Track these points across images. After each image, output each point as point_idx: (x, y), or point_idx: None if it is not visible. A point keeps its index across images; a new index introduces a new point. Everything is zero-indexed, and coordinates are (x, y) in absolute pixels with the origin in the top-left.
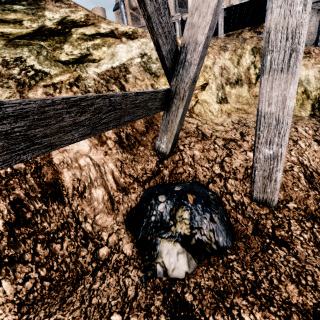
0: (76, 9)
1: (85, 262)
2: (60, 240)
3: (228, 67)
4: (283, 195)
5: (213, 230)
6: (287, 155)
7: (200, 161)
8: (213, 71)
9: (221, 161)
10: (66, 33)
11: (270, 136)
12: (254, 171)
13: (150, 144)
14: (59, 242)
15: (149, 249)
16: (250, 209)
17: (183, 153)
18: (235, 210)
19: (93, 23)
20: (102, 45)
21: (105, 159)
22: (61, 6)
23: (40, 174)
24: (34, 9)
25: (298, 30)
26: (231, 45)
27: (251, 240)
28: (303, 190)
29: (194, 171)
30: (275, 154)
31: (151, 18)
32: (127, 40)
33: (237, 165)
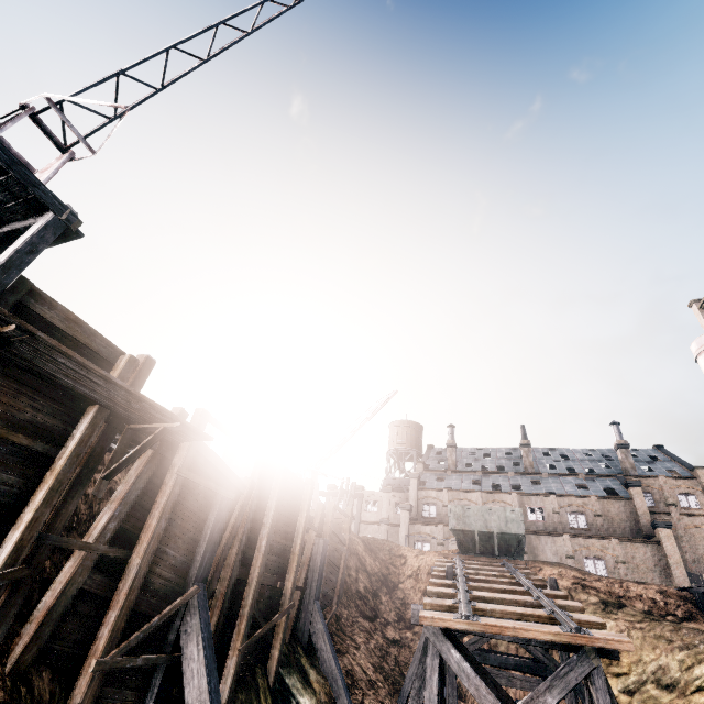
0: None
1: None
2: None
3: (670, 668)
4: None
5: None
6: None
7: None
8: (646, 667)
9: None
10: None
11: None
12: None
13: None
14: None
15: None
16: None
17: None
18: None
19: None
20: None
21: None
22: None
23: None
24: None
25: None
26: None
27: None
28: None
29: None
30: None
31: None
32: None
33: None
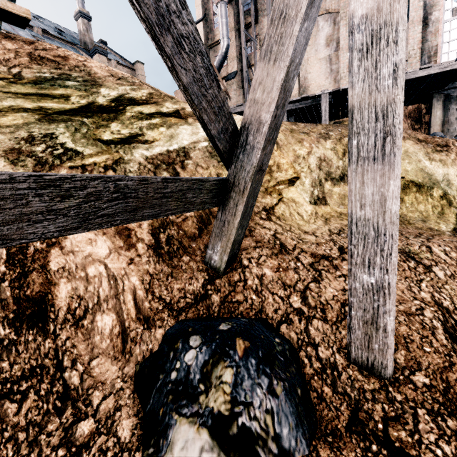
0: (139, 87)
1: (48, 444)
2: (19, 396)
3: (330, 158)
4: (405, 359)
5: (272, 412)
6: (413, 289)
7: (271, 285)
8: (308, 163)
9: (303, 288)
10: (119, 110)
11: (368, 254)
12: (349, 310)
13: (201, 253)
14: (18, 399)
15: (157, 434)
16: (346, 377)
17: (247, 271)
18: (320, 376)
19: (156, 101)
20: (161, 125)
21: (128, 269)
22: (122, 84)
23: (24, 283)
24: (89, 85)
25: (390, 109)
26: (336, 133)
27: (343, 442)
28: (440, 352)
29: (260, 301)
30: (380, 284)
31: (188, 90)
32: (195, 121)
33: (329, 297)
